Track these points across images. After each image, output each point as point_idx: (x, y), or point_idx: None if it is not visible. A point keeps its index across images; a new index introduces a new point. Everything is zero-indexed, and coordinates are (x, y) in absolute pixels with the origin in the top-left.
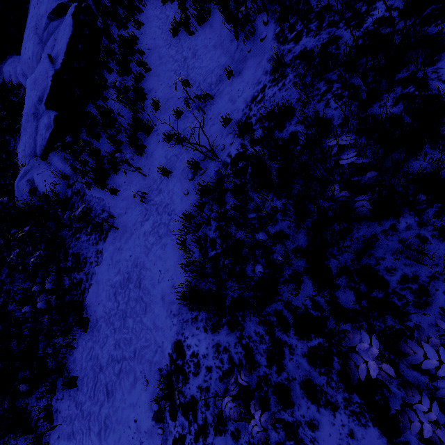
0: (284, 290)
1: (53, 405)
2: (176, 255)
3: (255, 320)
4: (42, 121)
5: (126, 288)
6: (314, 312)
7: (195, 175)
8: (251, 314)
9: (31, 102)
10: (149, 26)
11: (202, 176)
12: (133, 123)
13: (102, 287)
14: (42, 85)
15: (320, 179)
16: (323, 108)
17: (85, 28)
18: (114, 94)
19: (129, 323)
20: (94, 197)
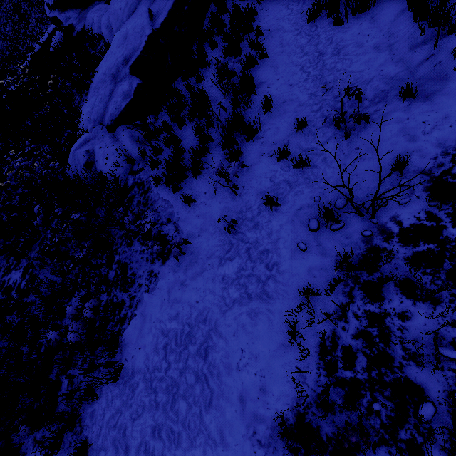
0: None
1: None
2: (273, 339)
3: None
4: (121, 86)
5: (184, 347)
6: None
7: (322, 226)
8: None
9: (114, 61)
10: (273, 1)
11: (335, 233)
12: (233, 120)
13: (149, 327)
14: (132, 43)
15: None
16: None
17: None
18: (212, 76)
19: (181, 408)
20: (161, 198)
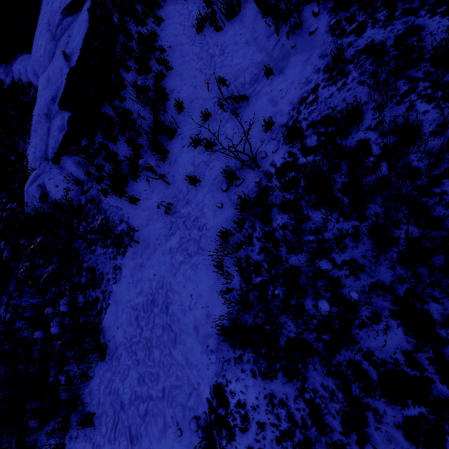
0: (361, 335)
1: (66, 445)
2: (210, 278)
3: (321, 370)
4: (55, 122)
5: (151, 312)
6: (410, 370)
7: (230, 186)
8: (315, 361)
9: (44, 102)
10: (169, 22)
11: (239, 188)
12: (154, 126)
13: (121, 308)
14: (55, 83)
15: (410, 200)
16: (406, 111)
17: (102, 24)
18: (132, 95)
19: (155, 355)
20: (111, 205)
